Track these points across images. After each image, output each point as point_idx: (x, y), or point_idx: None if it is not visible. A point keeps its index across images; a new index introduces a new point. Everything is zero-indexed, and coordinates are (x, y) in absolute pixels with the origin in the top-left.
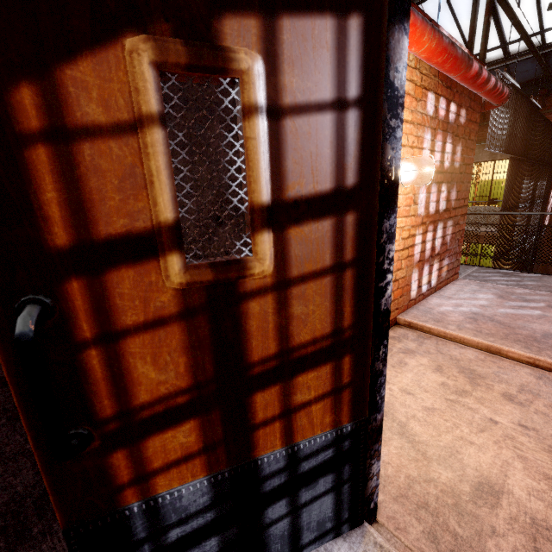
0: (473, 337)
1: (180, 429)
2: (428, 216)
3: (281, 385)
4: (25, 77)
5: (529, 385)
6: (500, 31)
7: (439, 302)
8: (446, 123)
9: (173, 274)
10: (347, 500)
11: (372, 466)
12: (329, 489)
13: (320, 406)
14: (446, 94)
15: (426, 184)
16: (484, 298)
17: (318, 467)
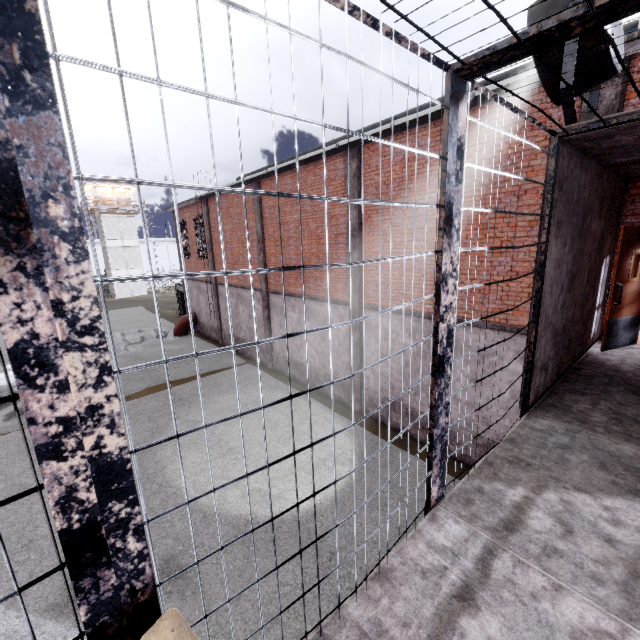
0: None
1: (621, 307)
2: None
3: (633, 302)
4: (625, 256)
5: None
6: None
7: None
8: None
9: (629, 280)
10: (635, 335)
11: (639, 329)
12: (633, 330)
13: (636, 309)
14: None
15: None
16: None
17: (633, 323)
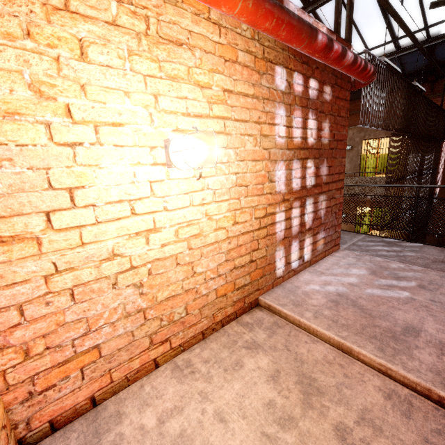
0: (325, 330)
1: None
2: (291, 192)
3: None
4: None
5: (372, 411)
6: (390, 28)
7: (309, 278)
8: (305, 99)
9: None
10: None
11: None
12: None
13: None
14: (302, 69)
15: (284, 160)
16: (356, 274)
17: None
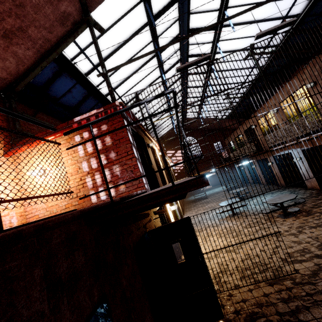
0: None
1: None
2: (92, 170)
3: None
4: None
5: None
6: None
7: None
8: (91, 137)
9: None
10: None
11: None
12: None
13: None
14: (87, 130)
15: (86, 160)
16: None
17: None
